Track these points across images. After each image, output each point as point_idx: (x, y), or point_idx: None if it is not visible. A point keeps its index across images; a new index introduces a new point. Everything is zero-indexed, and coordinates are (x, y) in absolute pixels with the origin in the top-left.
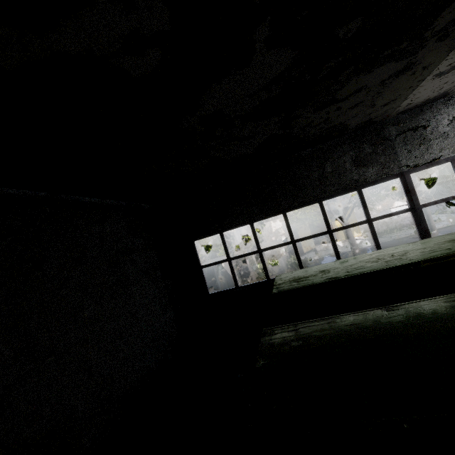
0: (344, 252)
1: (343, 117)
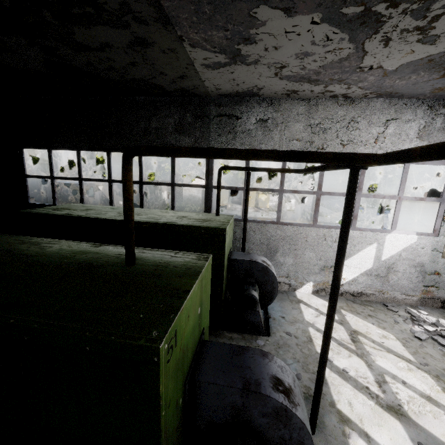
0: (240, 216)
1: (136, 73)
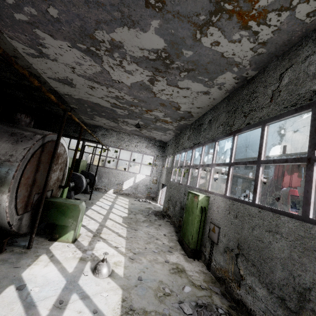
0: None
1: None
